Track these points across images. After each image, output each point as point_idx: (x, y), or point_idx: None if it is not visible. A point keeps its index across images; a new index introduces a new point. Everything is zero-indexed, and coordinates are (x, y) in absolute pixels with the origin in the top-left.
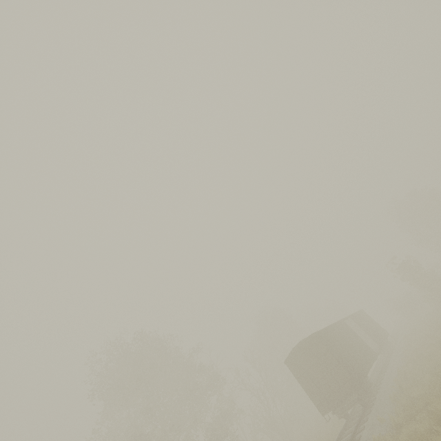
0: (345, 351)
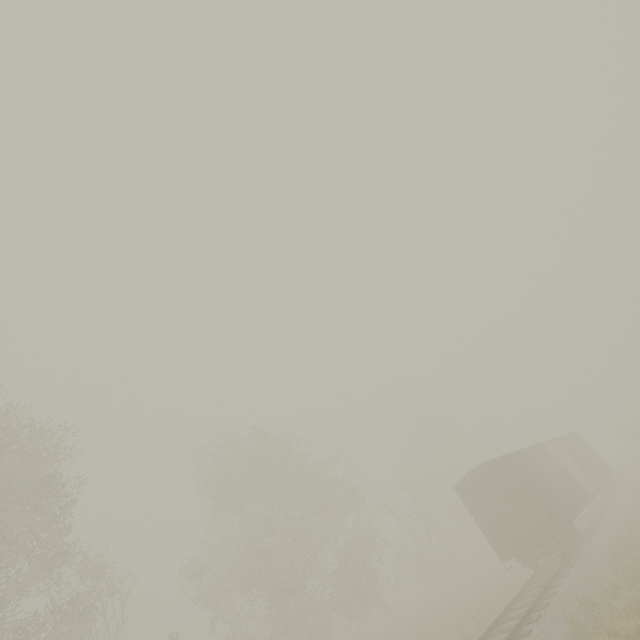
0: (545, 485)
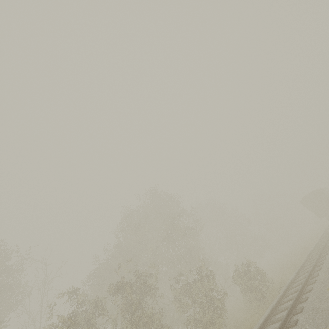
0: None
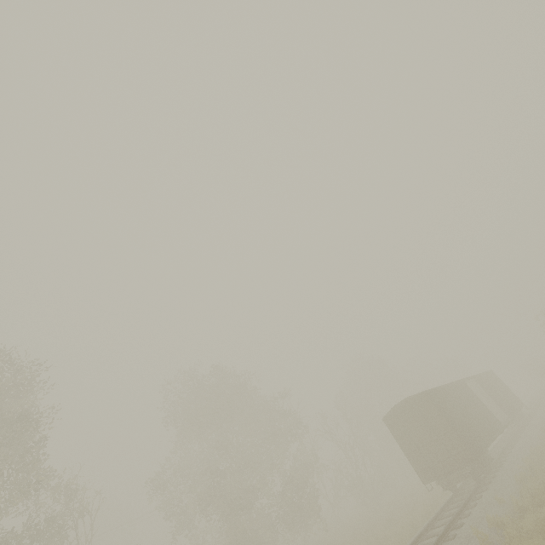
0: (462, 417)
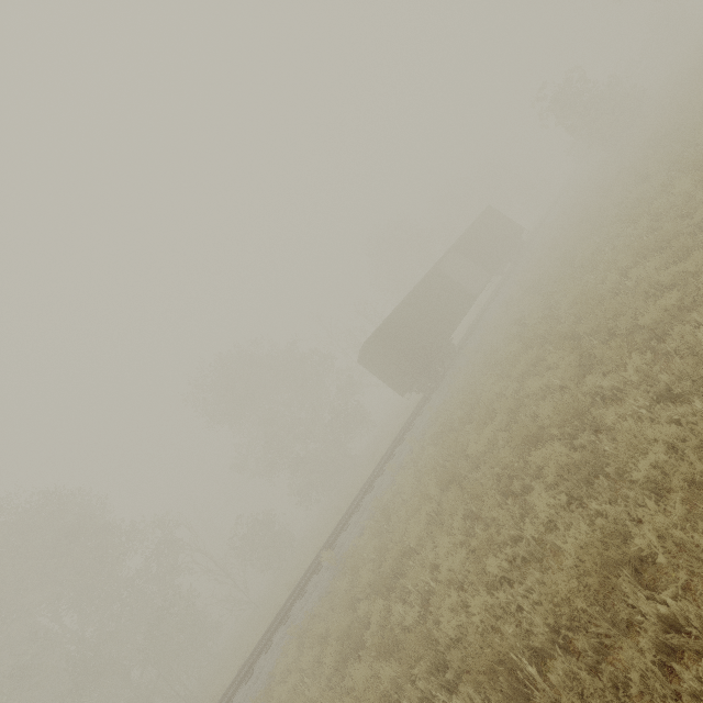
0: (420, 329)
